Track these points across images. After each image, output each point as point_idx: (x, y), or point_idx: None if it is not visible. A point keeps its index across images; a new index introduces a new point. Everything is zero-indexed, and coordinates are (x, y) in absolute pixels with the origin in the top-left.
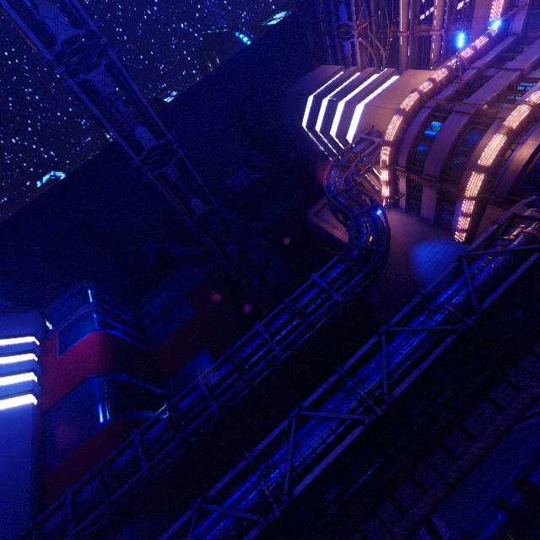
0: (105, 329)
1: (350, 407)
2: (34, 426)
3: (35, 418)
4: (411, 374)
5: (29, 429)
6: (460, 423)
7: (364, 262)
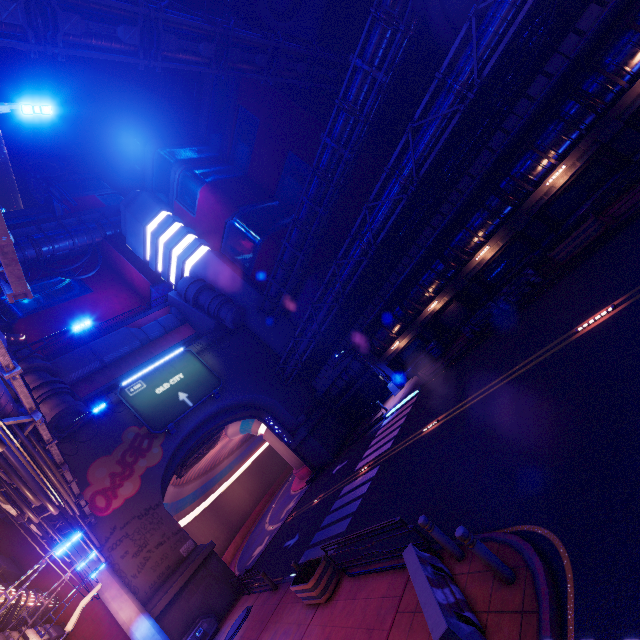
0: (204, 181)
1: (396, 192)
2: (222, 260)
3: (219, 257)
4: (430, 156)
5: (221, 263)
6: (468, 171)
7: (402, 7)
